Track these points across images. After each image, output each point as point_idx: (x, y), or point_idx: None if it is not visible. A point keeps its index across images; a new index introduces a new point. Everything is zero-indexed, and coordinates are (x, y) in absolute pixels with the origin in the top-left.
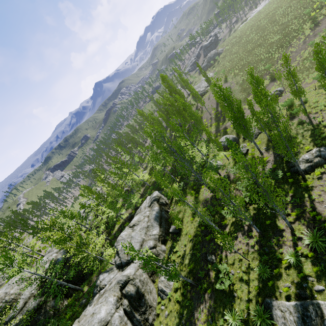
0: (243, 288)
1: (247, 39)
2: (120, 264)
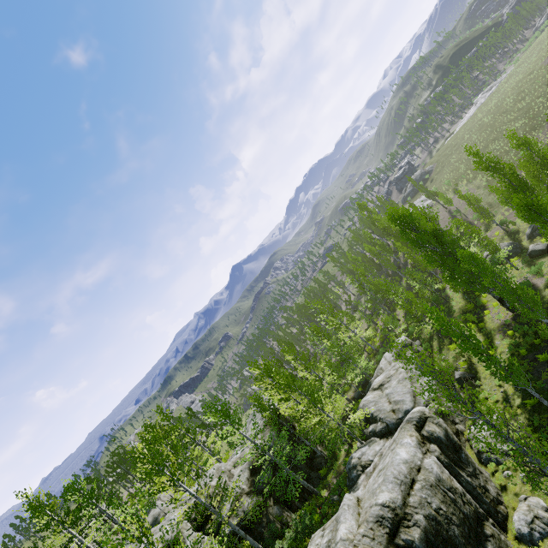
0: None
1: (469, 142)
2: (385, 428)
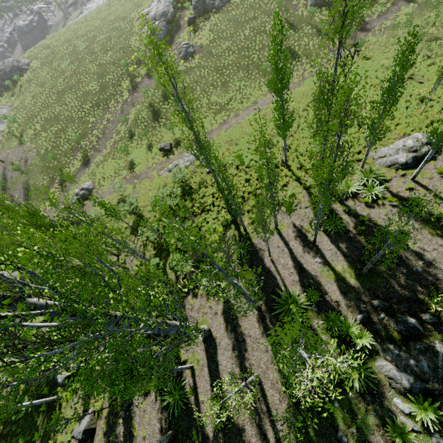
0: None
1: (59, 66)
2: None
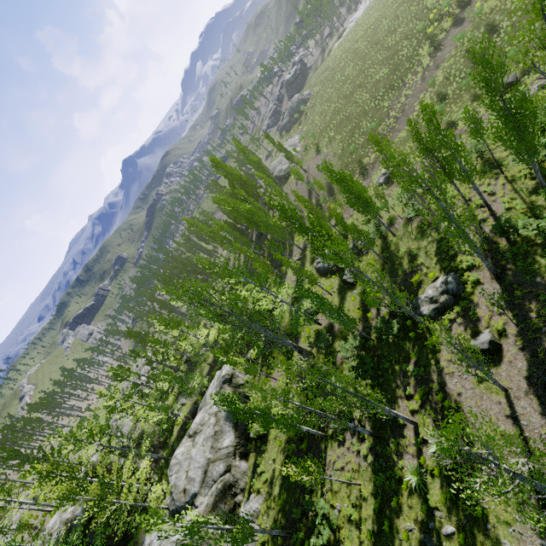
0: (352, 534)
1: (342, 76)
2: (175, 511)
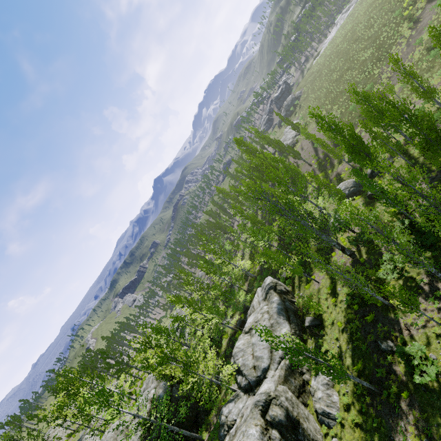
0: None
1: (329, 70)
2: (248, 385)
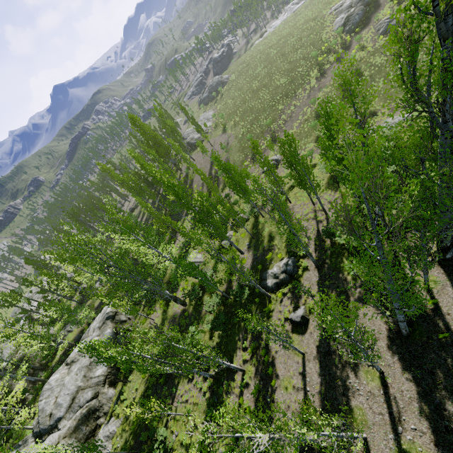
0: None
1: (254, 72)
2: (38, 433)
